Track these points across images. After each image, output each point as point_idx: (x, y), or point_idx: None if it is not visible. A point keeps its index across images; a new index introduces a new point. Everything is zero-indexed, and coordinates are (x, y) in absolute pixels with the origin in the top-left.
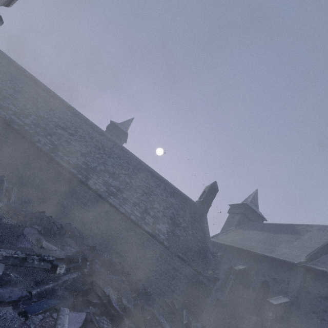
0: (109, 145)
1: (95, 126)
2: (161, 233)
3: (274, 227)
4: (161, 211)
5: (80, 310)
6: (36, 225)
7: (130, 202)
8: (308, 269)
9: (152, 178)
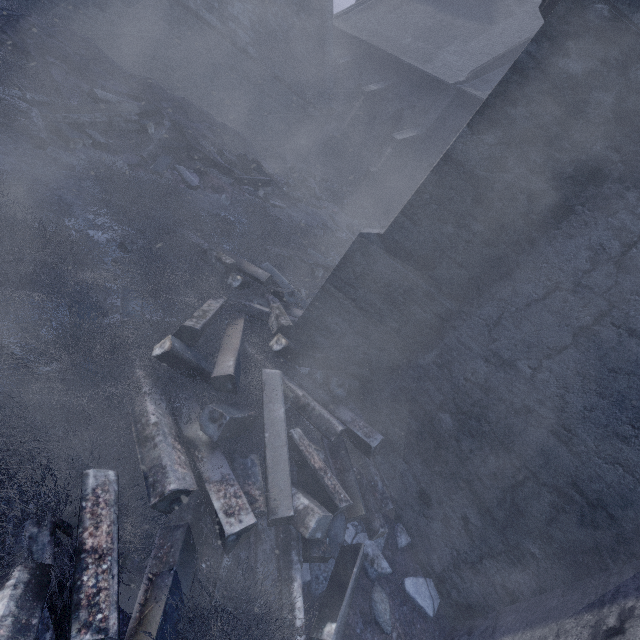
0: None
1: None
2: (241, 30)
3: None
4: None
5: (190, 166)
6: (49, 56)
7: None
8: (462, 93)
9: None
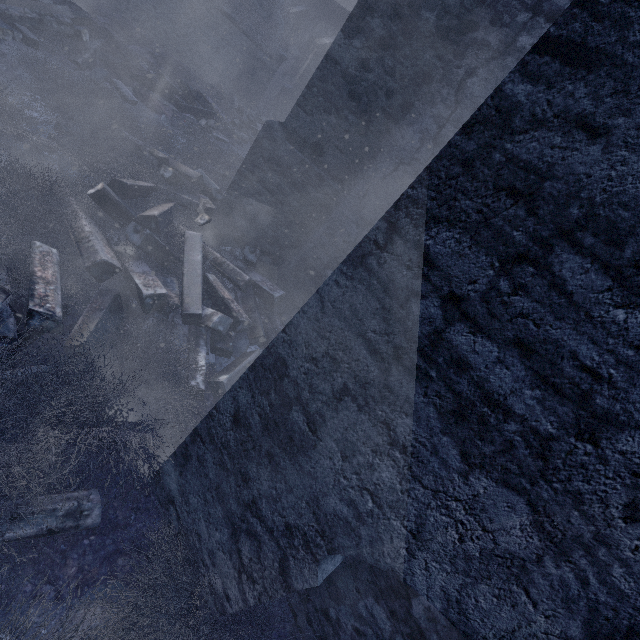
0: None
1: None
2: None
3: None
4: None
5: (129, 84)
6: None
7: None
8: None
9: None
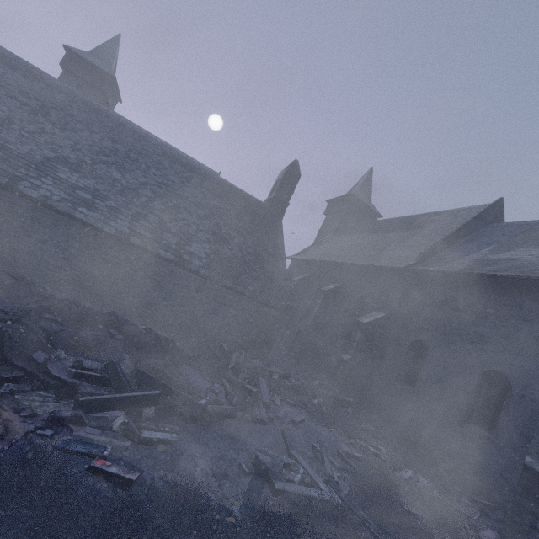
0: (61, 102)
1: (10, 56)
2: (195, 259)
3: (387, 225)
4: (194, 224)
5: None
6: None
7: (126, 214)
8: (417, 272)
9: (173, 167)
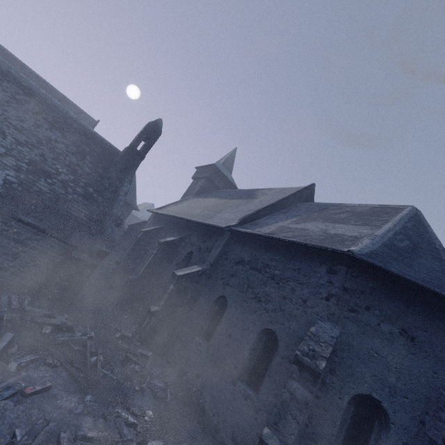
0: None
1: None
2: None
3: (235, 193)
4: (3, 147)
5: None
6: None
7: None
8: (236, 233)
9: (2, 84)
